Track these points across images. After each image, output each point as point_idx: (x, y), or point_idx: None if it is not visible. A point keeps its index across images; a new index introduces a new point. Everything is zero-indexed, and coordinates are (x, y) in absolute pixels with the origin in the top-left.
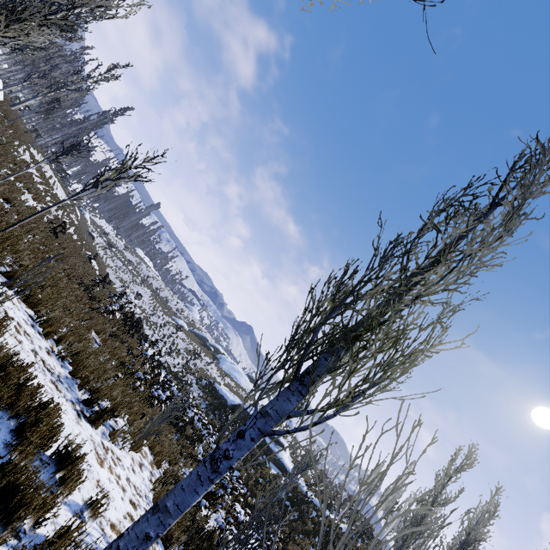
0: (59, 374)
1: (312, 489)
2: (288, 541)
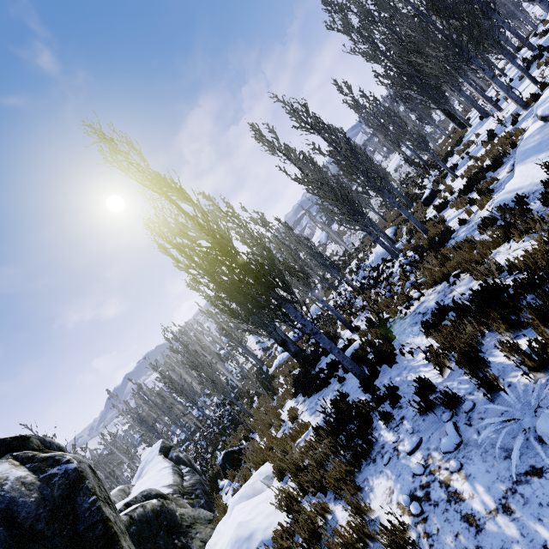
0: None
1: None
2: None
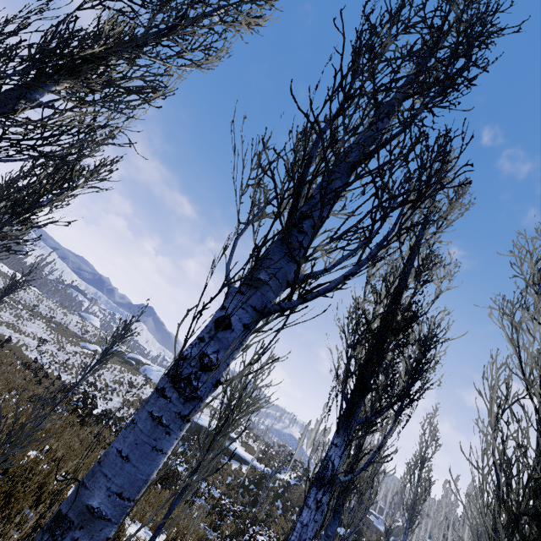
0: (143, 535)
1: (263, 462)
2: (271, 523)
